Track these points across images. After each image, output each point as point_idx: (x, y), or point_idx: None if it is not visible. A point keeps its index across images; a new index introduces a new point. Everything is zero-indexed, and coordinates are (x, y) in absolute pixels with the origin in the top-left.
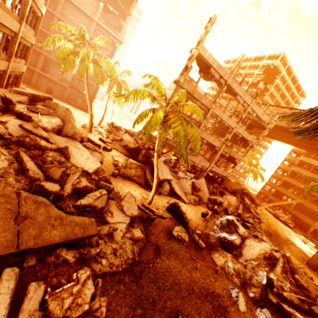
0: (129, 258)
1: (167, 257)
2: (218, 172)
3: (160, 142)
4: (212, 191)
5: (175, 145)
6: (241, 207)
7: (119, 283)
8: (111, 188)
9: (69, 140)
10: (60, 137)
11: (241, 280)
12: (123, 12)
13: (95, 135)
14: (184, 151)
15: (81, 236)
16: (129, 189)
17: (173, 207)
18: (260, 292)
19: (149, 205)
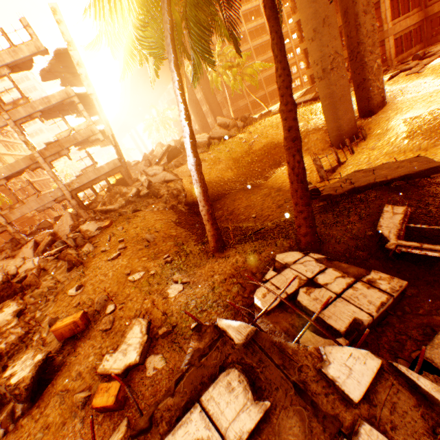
0: None
1: None
2: (91, 178)
3: None
4: None
5: None
6: (100, 206)
7: None
8: None
9: None
10: None
11: None
12: None
13: None
14: None
15: None
16: None
17: None
18: None
19: None
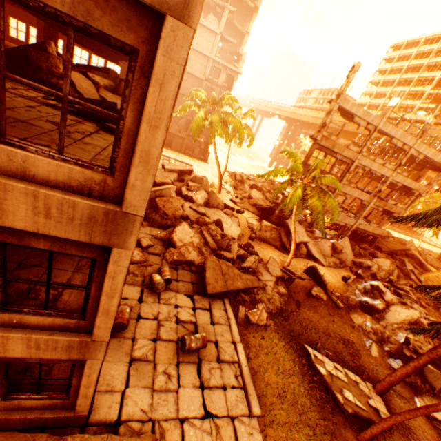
0: (278, 306)
1: (307, 310)
2: (368, 229)
3: (298, 214)
4: (359, 253)
5: (312, 217)
6: (396, 272)
7: (274, 319)
8: (257, 253)
9: (215, 211)
10: (209, 209)
11: (378, 338)
12: (240, 32)
13: (224, 196)
14: (321, 223)
15: (251, 286)
16: (267, 252)
17: (310, 270)
18: (396, 348)
19: (287, 267)
